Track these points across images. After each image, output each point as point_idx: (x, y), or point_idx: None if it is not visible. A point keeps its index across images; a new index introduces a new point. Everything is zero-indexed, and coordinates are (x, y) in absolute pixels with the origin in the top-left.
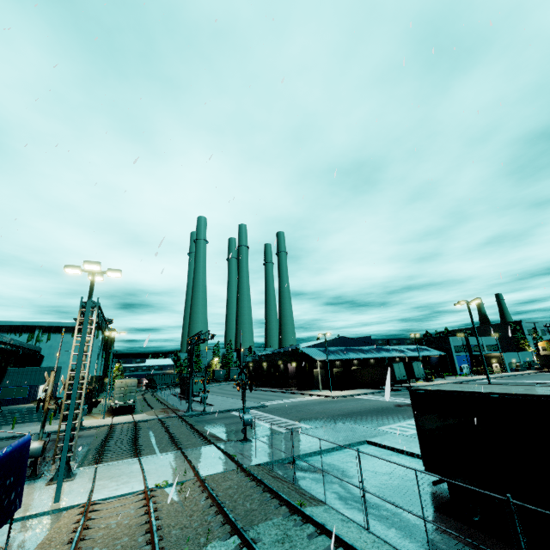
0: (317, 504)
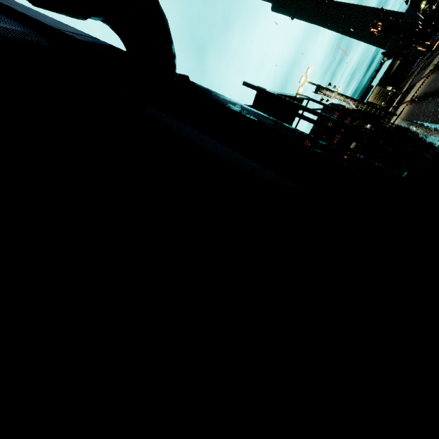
0: None
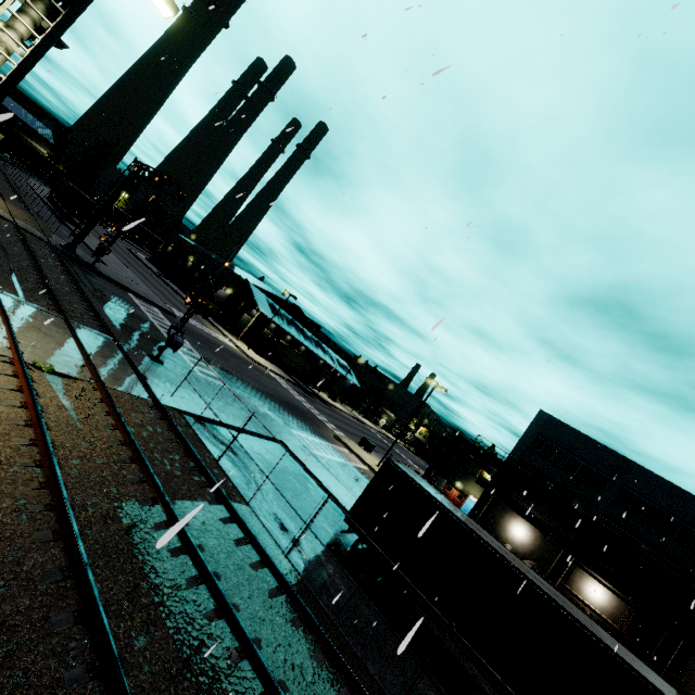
0: (241, 500)
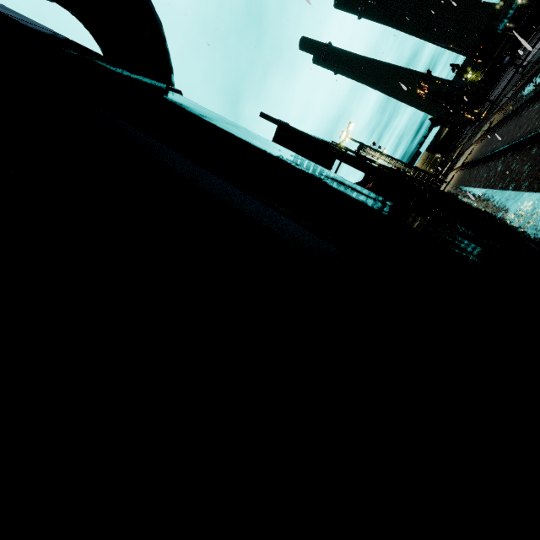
0: None
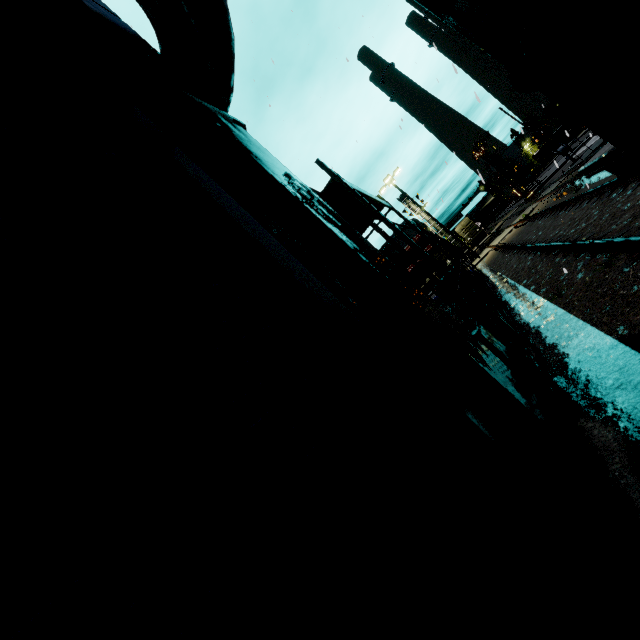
0: None
